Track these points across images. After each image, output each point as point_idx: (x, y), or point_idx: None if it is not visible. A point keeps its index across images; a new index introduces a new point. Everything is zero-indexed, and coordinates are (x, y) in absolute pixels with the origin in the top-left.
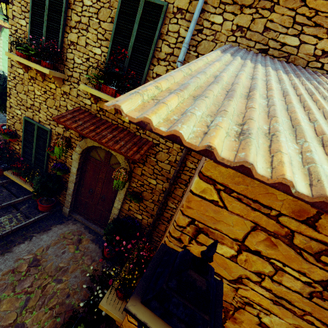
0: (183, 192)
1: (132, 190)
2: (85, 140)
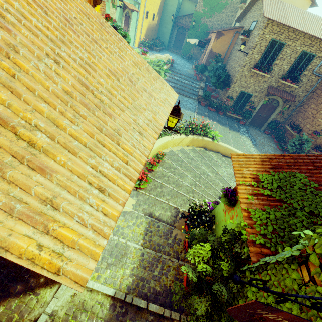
0: (299, 109)
1: (280, 111)
2: (268, 97)
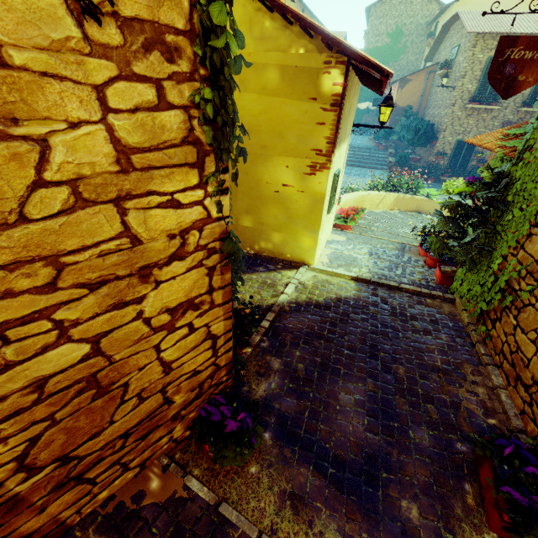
0: None
1: None
2: None
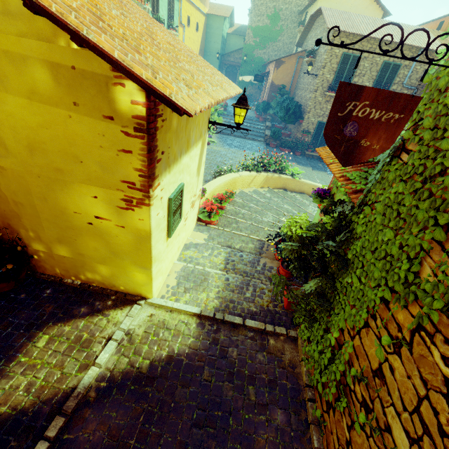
0: None
1: None
2: None
